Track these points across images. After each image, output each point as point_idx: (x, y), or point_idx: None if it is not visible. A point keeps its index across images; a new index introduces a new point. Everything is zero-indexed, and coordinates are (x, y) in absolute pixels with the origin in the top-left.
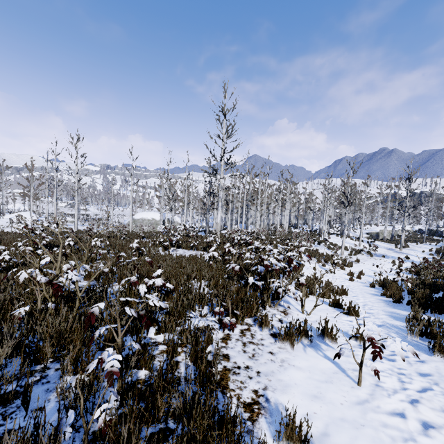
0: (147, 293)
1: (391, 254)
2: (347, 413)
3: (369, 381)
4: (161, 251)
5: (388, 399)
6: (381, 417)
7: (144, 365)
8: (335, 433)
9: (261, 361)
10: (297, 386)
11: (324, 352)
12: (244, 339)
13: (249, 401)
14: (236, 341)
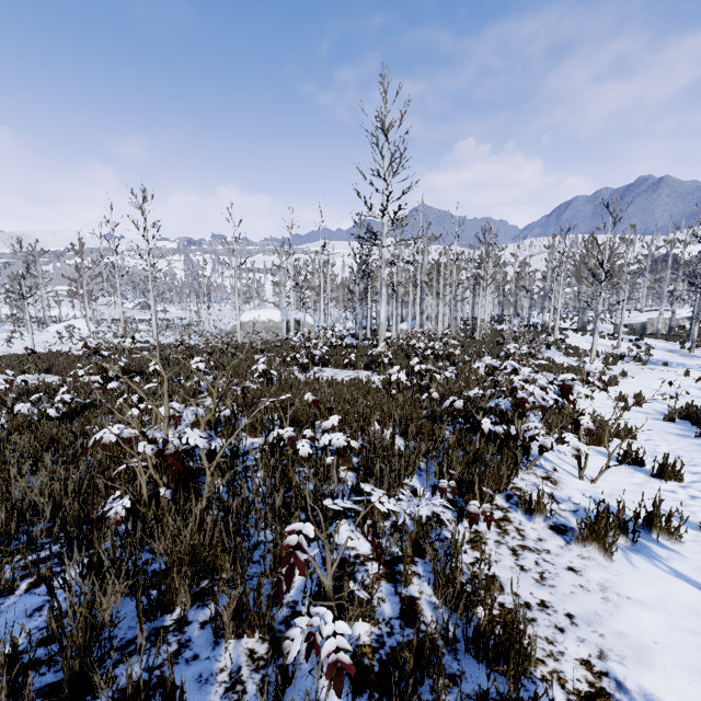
0: (313, 457)
1: (677, 360)
2: None
3: None
4: (297, 373)
5: None
6: None
7: (361, 612)
8: None
9: (562, 588)
10: (663, 649)
11: (667, 563)
12: (509, 541)
13: (585, 689)
14: (498, 546)
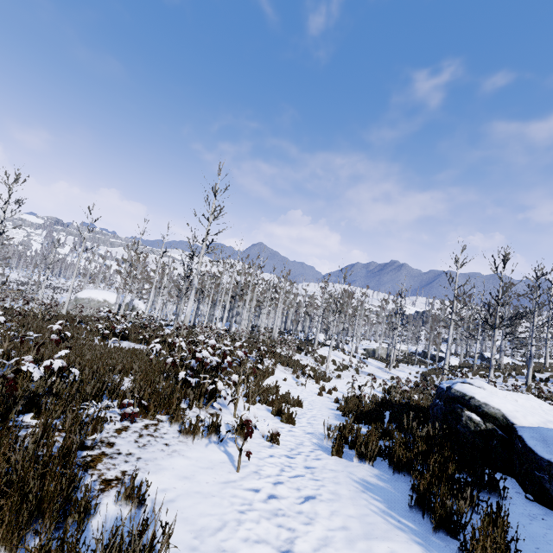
0: (43, 378)
1: (379, 374)
2: (207, 488)
3: (251, 469)
4: (97, 341)
5: (256, 480)
6: (236, 491)
7: None
8: (182, 500)
9: (149, 450)
10: (174, 470)
11: (227, 447)
12: (144, 432)
13: (111, 478)
14: (133, 433)
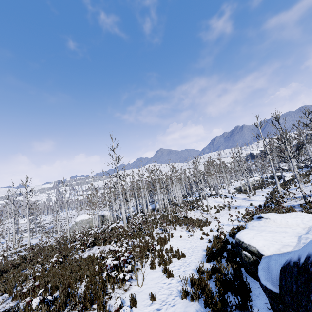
0: (37, 306)
1: (243, 204)
2: None
3: None
4: (80, 253)
5: None
6: None
7: None
8: None
9: None
10: None
11: None
12: None
13: None
14: None
